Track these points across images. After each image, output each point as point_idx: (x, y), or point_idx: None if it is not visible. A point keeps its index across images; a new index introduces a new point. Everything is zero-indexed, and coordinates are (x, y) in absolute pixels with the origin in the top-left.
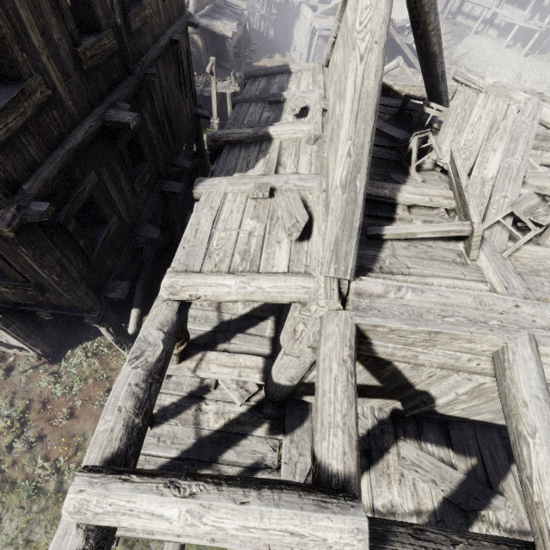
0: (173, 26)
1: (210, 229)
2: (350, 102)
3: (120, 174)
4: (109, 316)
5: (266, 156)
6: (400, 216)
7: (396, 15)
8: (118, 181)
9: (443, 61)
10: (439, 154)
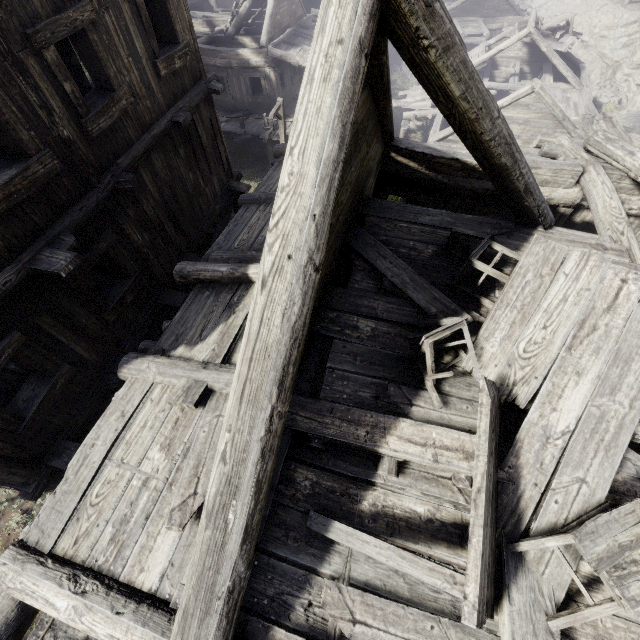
0: (180, 100)
1: (101, 460)
2: (240, 358)
3: (79, 311)
4: (56, 483)
5: (229, 320)
6: (384, 478)
7: (554, 3)
8: (73, 320)
9: (524, 171)
10: (475, 363)
